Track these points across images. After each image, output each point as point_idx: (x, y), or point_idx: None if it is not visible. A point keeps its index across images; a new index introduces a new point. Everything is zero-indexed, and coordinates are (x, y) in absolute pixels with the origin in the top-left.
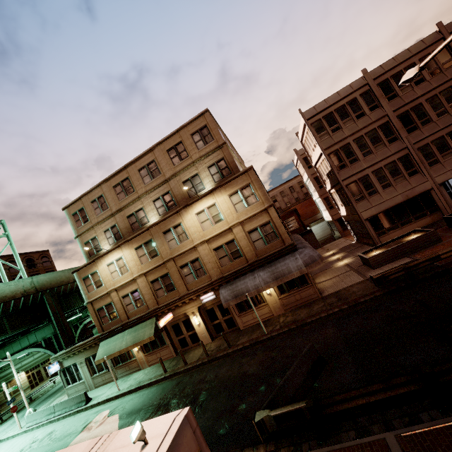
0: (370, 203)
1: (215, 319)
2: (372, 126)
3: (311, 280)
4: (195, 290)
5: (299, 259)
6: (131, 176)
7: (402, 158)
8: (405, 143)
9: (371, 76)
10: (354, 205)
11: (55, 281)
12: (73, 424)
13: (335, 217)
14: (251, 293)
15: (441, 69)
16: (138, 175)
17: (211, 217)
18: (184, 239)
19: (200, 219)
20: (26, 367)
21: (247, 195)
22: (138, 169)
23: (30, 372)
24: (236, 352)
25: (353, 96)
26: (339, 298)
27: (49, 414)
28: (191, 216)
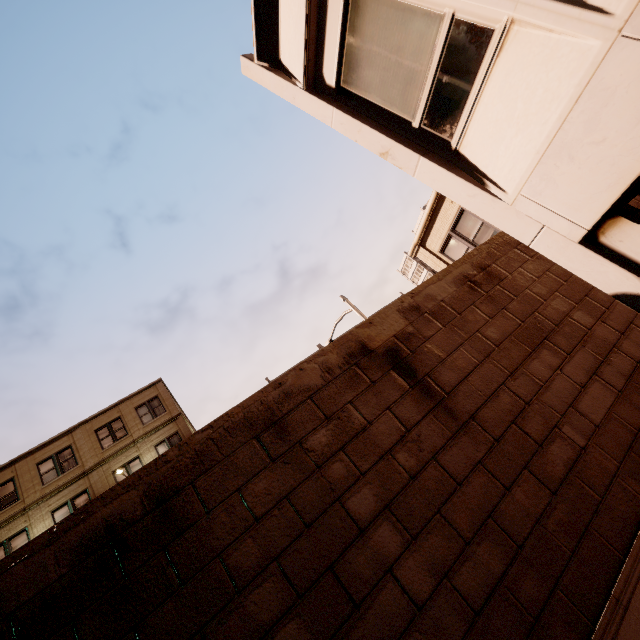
0: None
1: None
2: None
3: None
4: None
5: None
6: (21, 474)
7: None
8: None
9: None
10: None
11: None
12: None
13: None
14: None
15: None
16: (34, 472)
17: None
18: None
19: None
20: None
21: None
22: (38, 461)
23: None
24: None
25: None
26: None
27: None
28: None
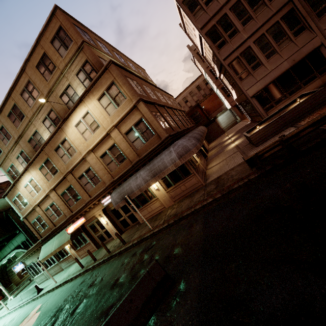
0: (255, 78)
1: (120, 217)
2: None
3: (192, 170)
4: (95, 196)
5: (172, 152)
6: (17, 102)
7: (286, 16)
8: None
9: None
10: (239, 84)
11: None
12: (22, 315)
13: (233, 104)
14: (135, 193)
15: None
16: (21, 99)
17: (88, 126)
18: (73, 153)
19: (80, 131)
20: None
21: (114, 95)
22: (20, 93)
23: None
24: (127, 249)
25: None
26: (217, 185)
27: (19, 301)
28: (71, 129)
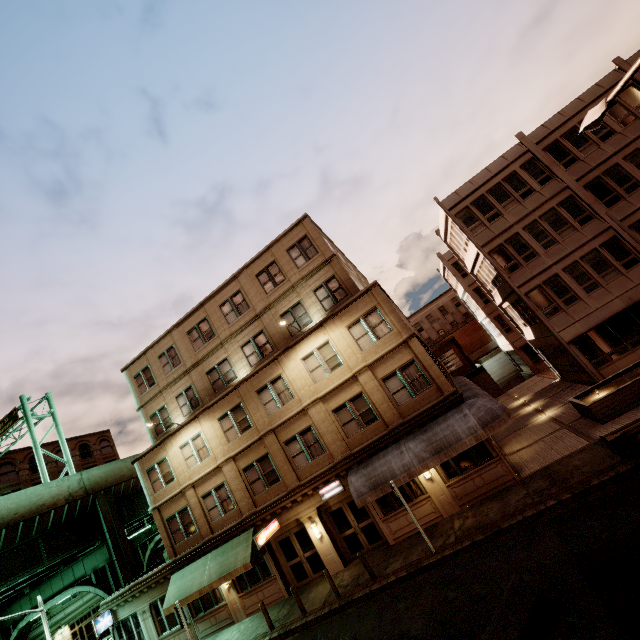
0: (570, 317)
1: (347, 527)
2: (548, 205)
3: (496, 451)
4: (310, 479)
5: (469, 416)
6: (210, 315)
7: (608, 243)
8: (607, 222)
9: (532, 140)
10: (545, 321)
11: (113, 476)
12: None
13: (518, 345)
14: (399, 479)
15: (636, 115)
16: (219, 313)
17: (324, 361)
18: (288, 399)
19: (308, 367)
20: (71, 618)
21: (374, 324)
22: (219, 304)
23: (77, 626)
24: (385, 590)
25: (510, 170)
26: (552, 480)
27: None
28: (294, 363)
